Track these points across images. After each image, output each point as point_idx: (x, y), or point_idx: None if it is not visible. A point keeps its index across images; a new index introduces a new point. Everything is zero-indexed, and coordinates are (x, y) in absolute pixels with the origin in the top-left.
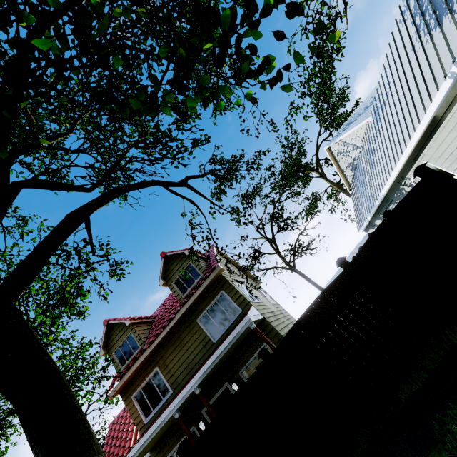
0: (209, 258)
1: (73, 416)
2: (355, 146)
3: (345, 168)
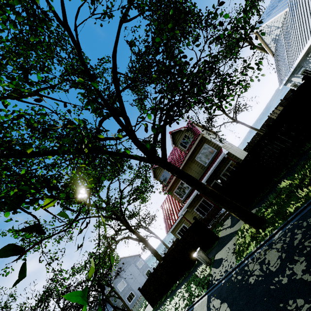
0: (192, 128)
1: (199, 181)
2: (276, 27)
3: (269, 43)
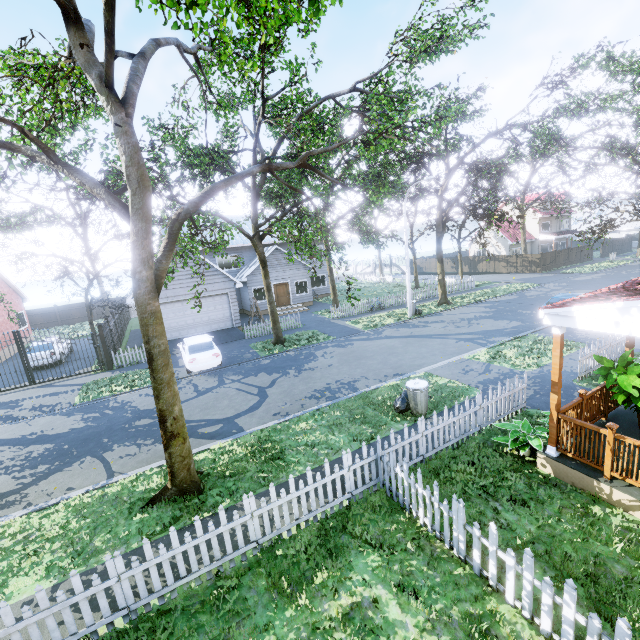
0: None
1: None
2: None
3: None
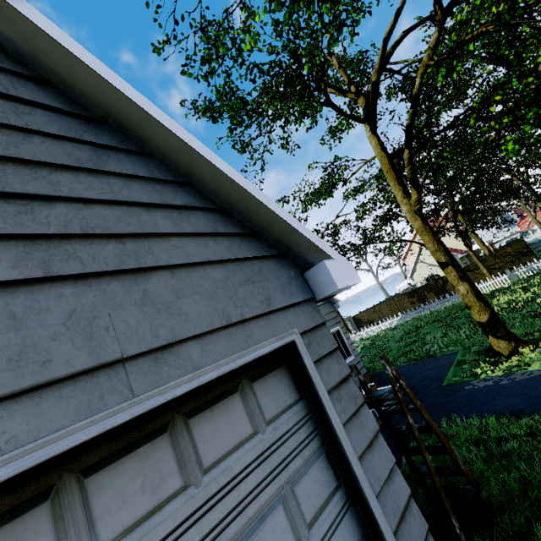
0: None
1: None
2: None
3: None
